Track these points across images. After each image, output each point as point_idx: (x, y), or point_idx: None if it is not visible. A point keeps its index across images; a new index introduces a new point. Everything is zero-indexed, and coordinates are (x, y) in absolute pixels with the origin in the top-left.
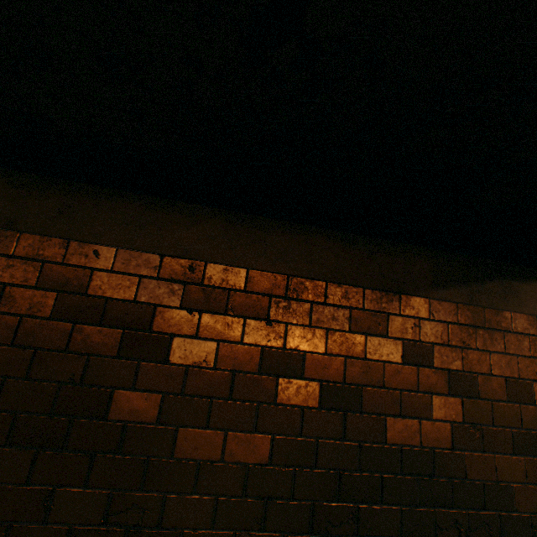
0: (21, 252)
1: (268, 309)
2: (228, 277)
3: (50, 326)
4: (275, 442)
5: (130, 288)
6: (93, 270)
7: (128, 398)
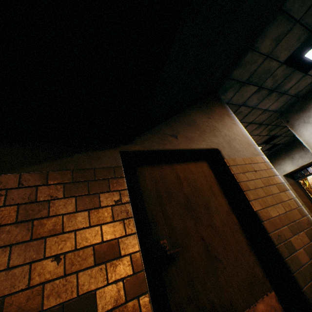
0: None
1: None
2: None
3: None
4: None
5: None
6: None
7: None
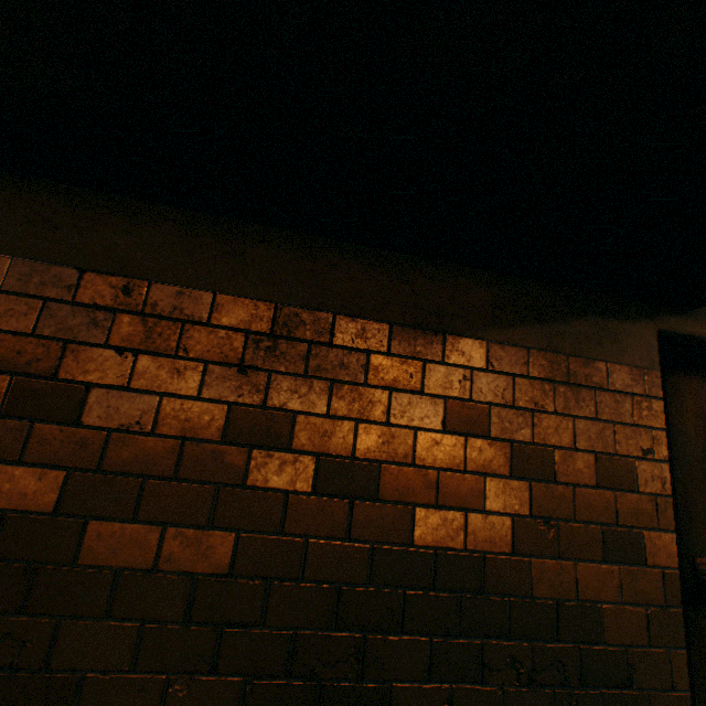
0: None
1: (242, 350)
2: (184, 304)
3: None
4: (241, 543)
5: (28, 315)
6: None
7: (12, 475)
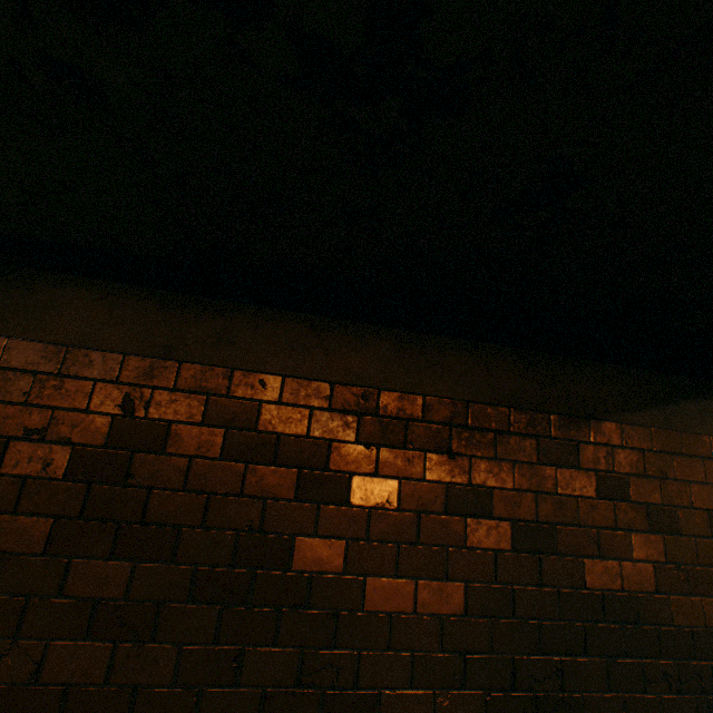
0: (183, 385)
1: (449, 440)
2: (404, 405)
3: (221, 468)
4: (469, 590)
5: (301, 421)
6: (261, 403)
7: (311, 545)
